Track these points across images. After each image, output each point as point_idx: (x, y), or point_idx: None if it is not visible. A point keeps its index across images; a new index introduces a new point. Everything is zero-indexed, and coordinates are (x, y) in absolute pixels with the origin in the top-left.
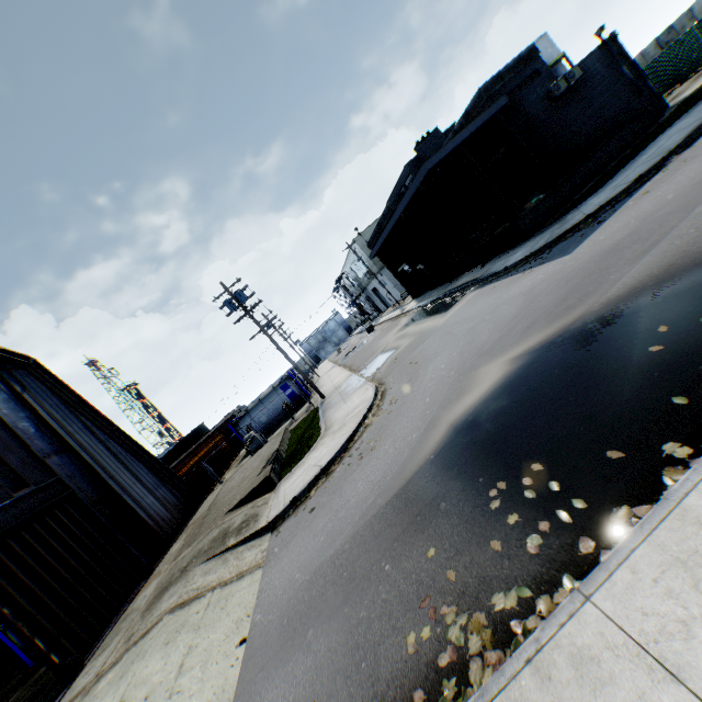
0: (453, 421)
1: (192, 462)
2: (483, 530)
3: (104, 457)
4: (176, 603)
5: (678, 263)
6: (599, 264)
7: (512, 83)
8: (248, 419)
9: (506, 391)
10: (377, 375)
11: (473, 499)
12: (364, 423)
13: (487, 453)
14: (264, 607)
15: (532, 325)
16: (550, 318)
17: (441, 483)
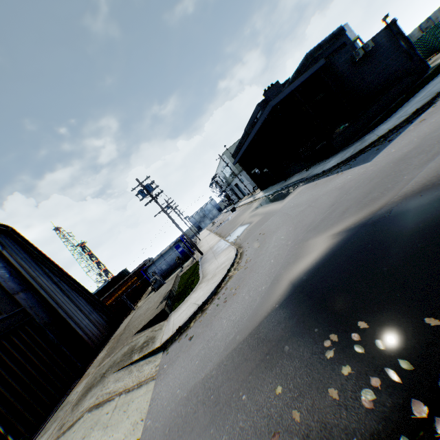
0: (292, 279)
1: (116, 295)
2: (321, 376)
3: (56, 293)
4: (93, 404)
5: None
6: (393, 169)
7: (328, 51)
8: (153, 267)
9: (331, 258)
10: (237, 241)
11: (310, 346)
12: (228, 275)
13: (320, 308)
14: (154, 414)
15: (346, 210)
16: (360, 206)
17: (284, 328)
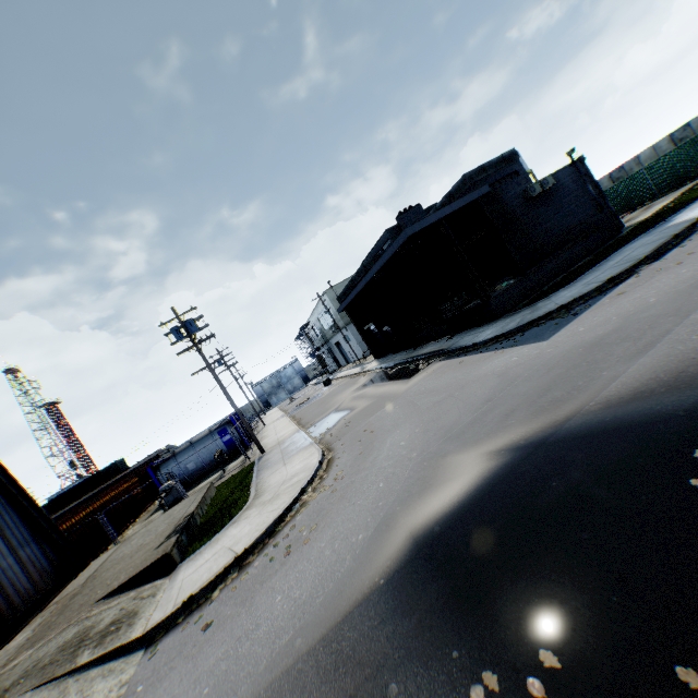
0: (413, 527)
1: (90, 509)
2: None
3: None
4: None
5: (692, 372)
6: (585, 357)
7: (494, 177)
8: (173, 464)
9: (485, 497)
10: (327, 437)
11: (443, 694)
12: (301, 499)
13: (463, 600)
14: None
15: (512, 413)
16: (534, 409)
17: (392, 637)
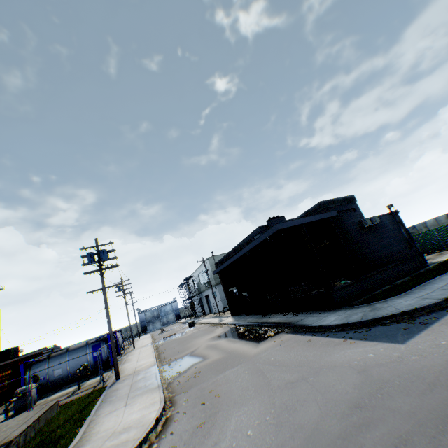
0: None
1: None
2: None
3: None
4: None
5: None
6: None
7: (339, 208)
8: (44, 365)
9: None
10: (174, 383)
11: None
12: None
13: None
14: None
15: (405, 446)
16: None
17: None
